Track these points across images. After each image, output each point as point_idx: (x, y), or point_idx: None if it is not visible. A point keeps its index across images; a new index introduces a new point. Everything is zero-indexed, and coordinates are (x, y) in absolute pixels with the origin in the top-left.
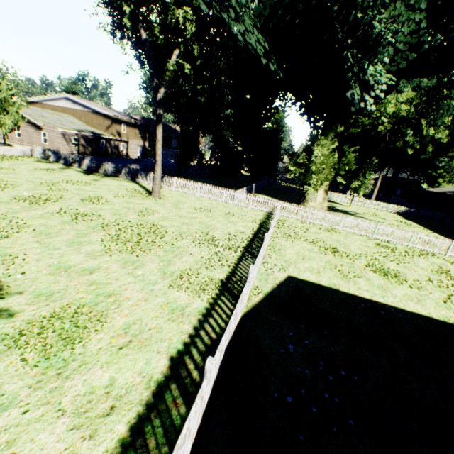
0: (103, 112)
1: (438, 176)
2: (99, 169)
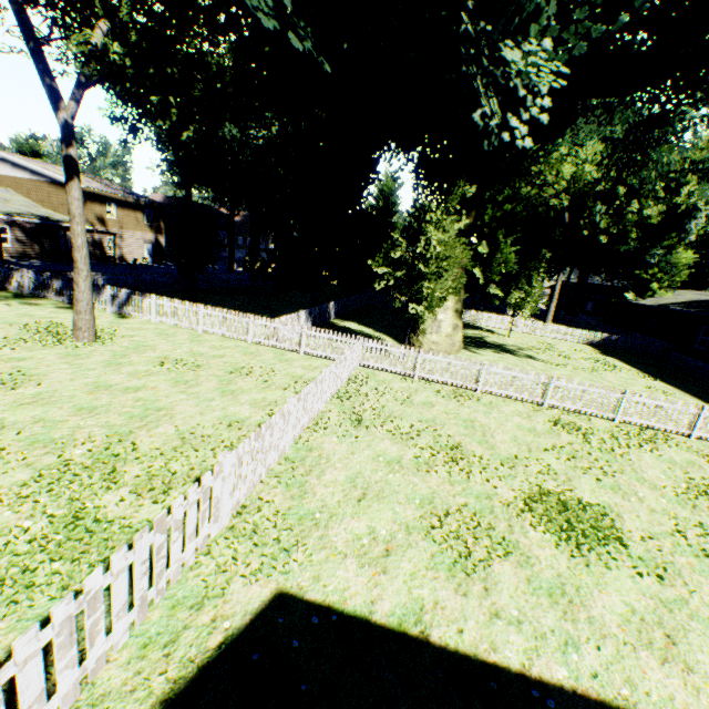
0: None
1: (650, 279)
2: (8, 284)
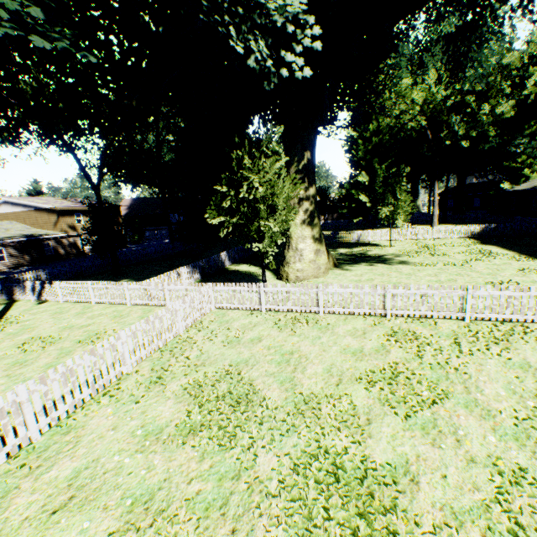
0: (46, 206)
1: (520, 166)
2: None
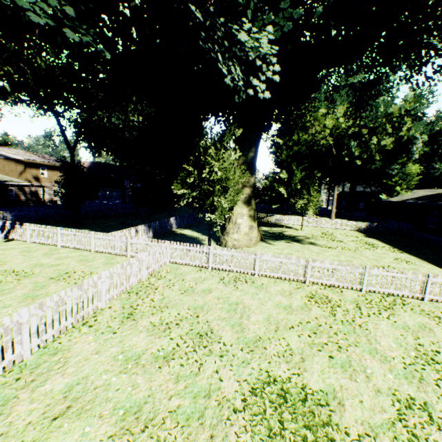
0: (15, 157)
1: (394, 184)
2: None
